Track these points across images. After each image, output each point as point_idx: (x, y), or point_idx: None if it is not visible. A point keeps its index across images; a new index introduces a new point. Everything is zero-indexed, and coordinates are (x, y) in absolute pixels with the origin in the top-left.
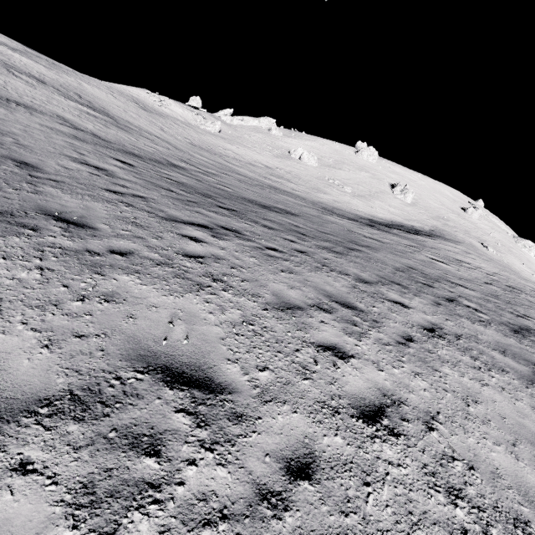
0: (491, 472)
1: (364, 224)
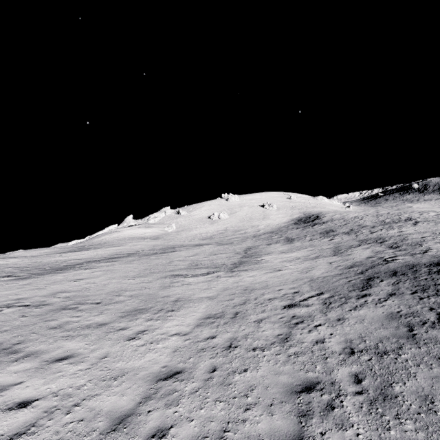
0: None
1: (317, 224)
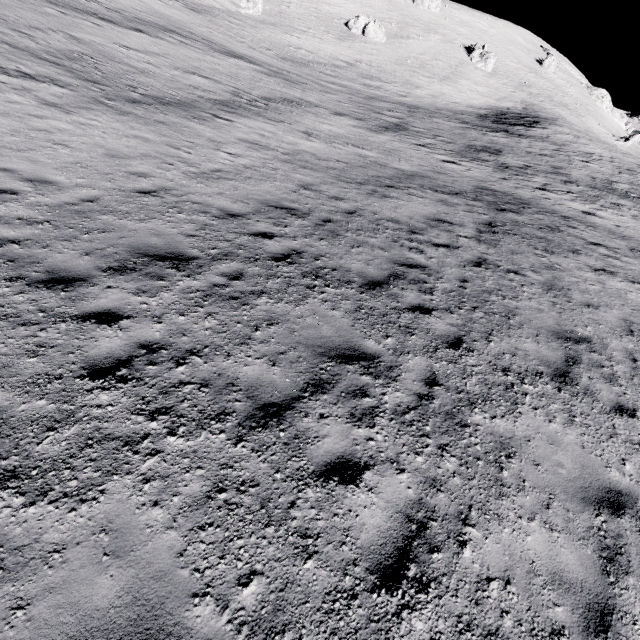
0: None
1: (505, 133)
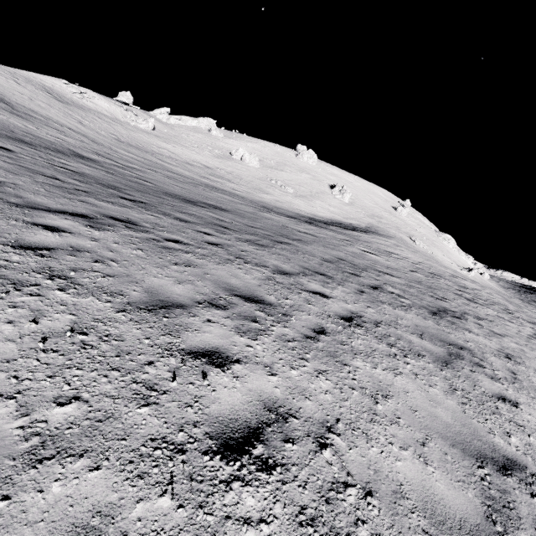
0: (393, 493)
1: (302, 221)
